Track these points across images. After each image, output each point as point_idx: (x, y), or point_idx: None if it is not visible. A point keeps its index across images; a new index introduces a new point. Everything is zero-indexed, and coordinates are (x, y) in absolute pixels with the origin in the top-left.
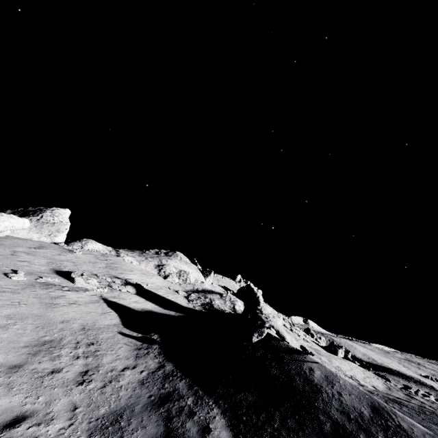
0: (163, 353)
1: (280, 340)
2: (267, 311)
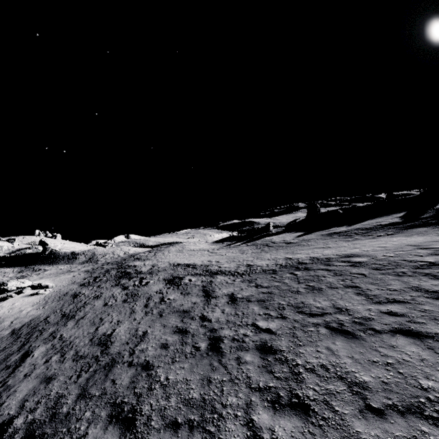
0: (20, 266)
1: (55, 251)
2: (52, 246)
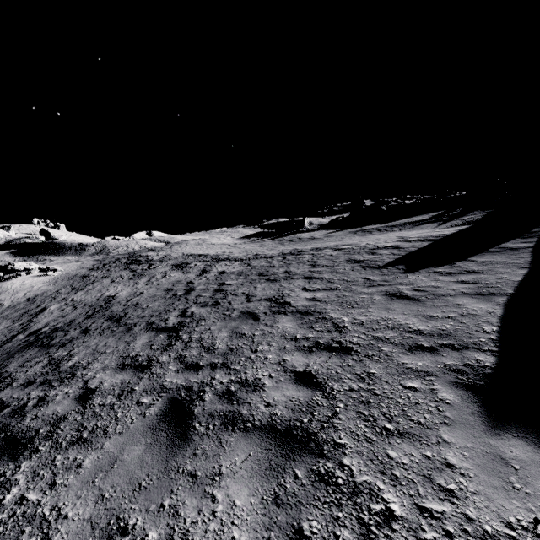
0: (22, 256)
1: (60, 241)
2: (56, 235)
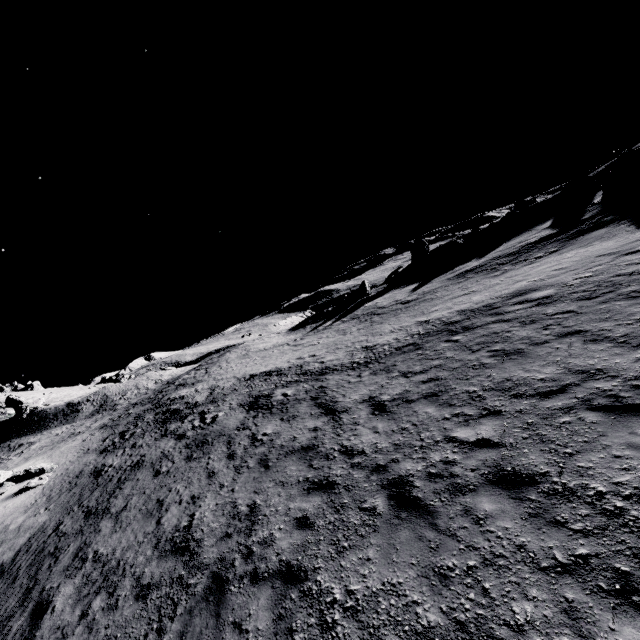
0: None
1: (38, 409)
2: (31, 402)
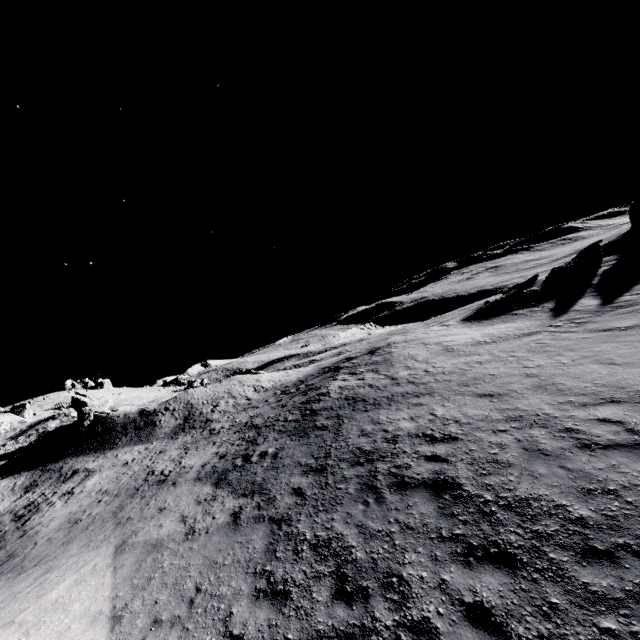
0: (32, 468)
1: (104, 415)
2: (96, 404)
